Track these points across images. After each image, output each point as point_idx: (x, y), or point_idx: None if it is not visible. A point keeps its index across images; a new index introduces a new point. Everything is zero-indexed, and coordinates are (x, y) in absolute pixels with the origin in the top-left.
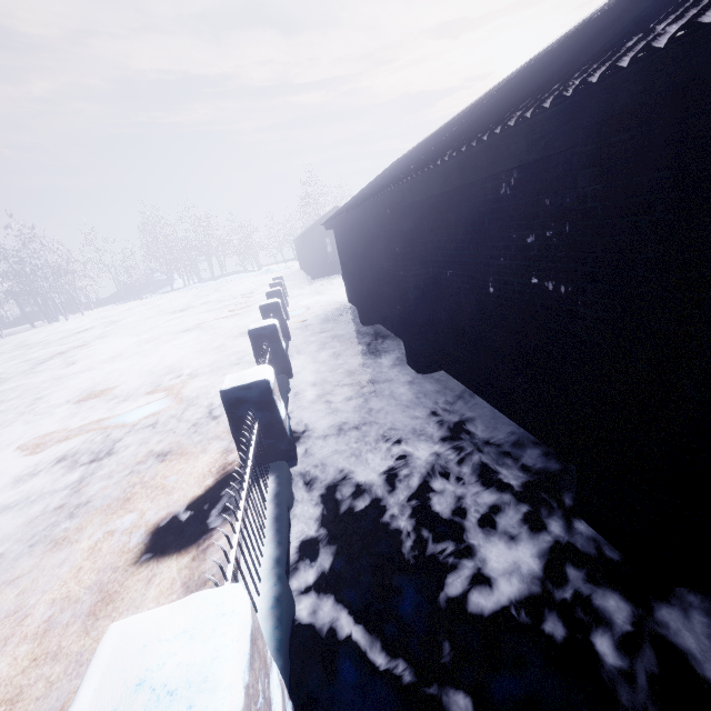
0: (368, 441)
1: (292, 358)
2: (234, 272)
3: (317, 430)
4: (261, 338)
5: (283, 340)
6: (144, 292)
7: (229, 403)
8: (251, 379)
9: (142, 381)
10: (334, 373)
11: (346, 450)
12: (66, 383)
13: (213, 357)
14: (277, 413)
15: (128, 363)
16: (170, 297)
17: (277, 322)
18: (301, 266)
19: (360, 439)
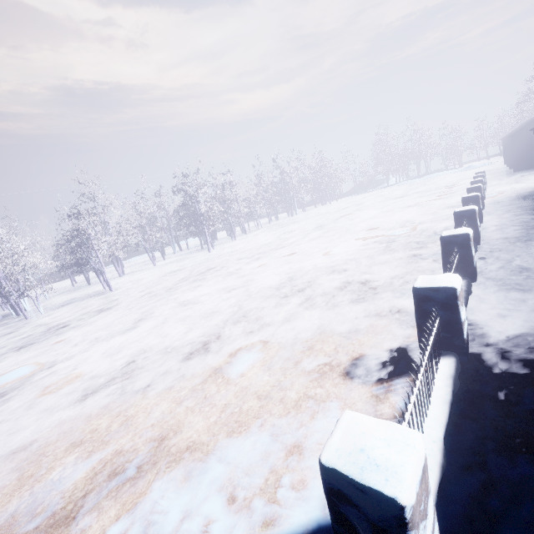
0: (520, 241)
1: (483, 217)
2: (436, 171)
3: (492, 238)
4: (468, 201)
5: None
6: (369, 188)
7: (456, 217)
8: (468, 208)
9: (394, 225)
10: (511, 222)
11: (506, 243)
12: (355, 226)
13: (430, 217)
14: (476, 222)
15: (381, 220)
16: (387, 190)
17: (479, 194)
18: (505, 161)
19: (516, 240)
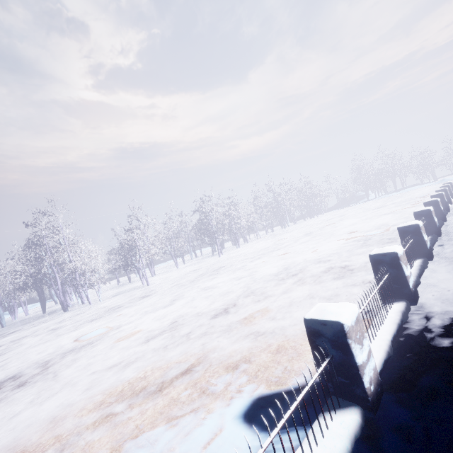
0: None
1: (448, 217)
2: (412, 185)
3: (452, 231)
4: (429, 205)
5: (444, 211)
6: (351, 203)
7: (416, 216)
8: (424, 209)
9: (371, 228)
10: None
11: None
12: (338, 231)
13: (403, 220)
14: (433, 219)
15: (361, 225)
16: (368, 203)
17: (438, 199)
18: None
19: None
